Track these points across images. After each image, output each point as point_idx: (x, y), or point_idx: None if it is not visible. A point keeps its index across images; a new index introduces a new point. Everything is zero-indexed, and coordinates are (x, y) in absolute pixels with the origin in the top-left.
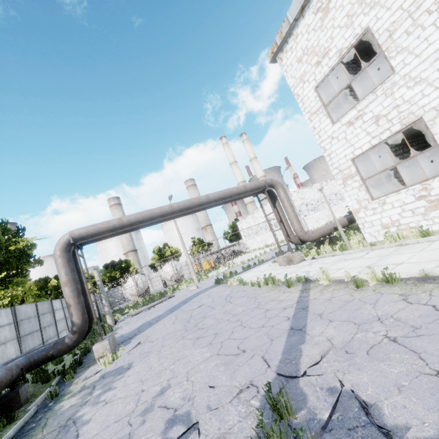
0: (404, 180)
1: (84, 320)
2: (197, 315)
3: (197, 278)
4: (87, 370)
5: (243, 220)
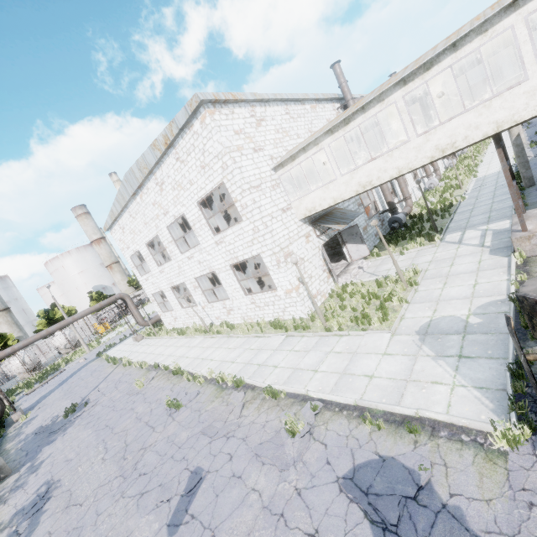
0: None
1: (2, 406)
2: (73, 385)
3: (88, 348)
4: (12, 426)
5: None
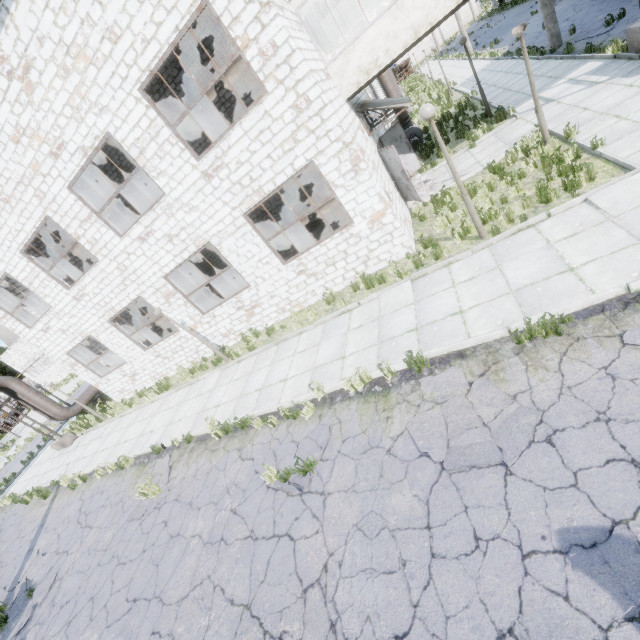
0: (138, 326)
1: None
2: None
3: None
4: None
5: (10, 352)
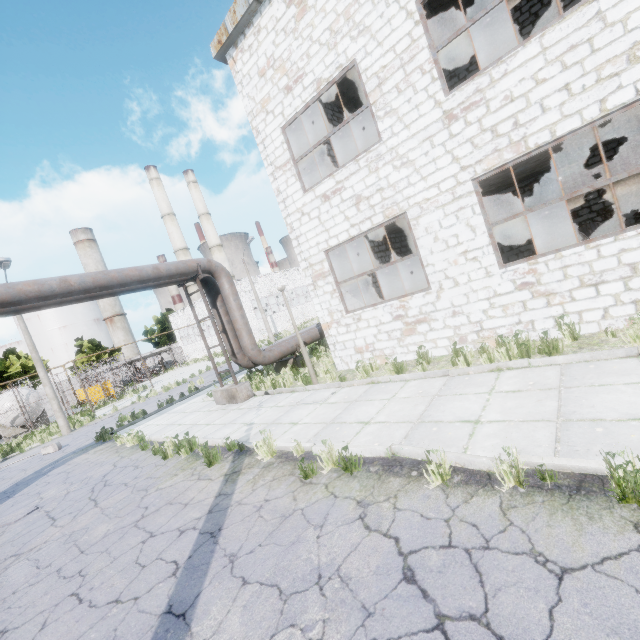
0: (384, 285)
1: None
2: (5, 546)
3: (67, 424)
4: None
5: (180, 312)
